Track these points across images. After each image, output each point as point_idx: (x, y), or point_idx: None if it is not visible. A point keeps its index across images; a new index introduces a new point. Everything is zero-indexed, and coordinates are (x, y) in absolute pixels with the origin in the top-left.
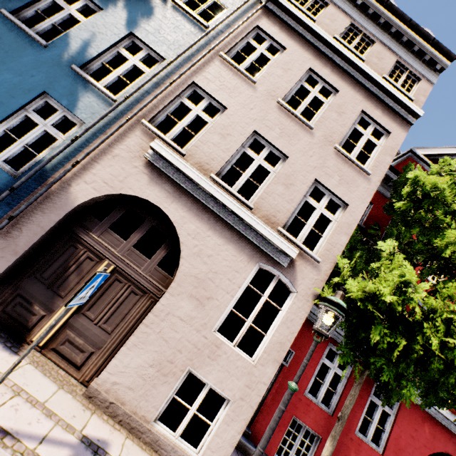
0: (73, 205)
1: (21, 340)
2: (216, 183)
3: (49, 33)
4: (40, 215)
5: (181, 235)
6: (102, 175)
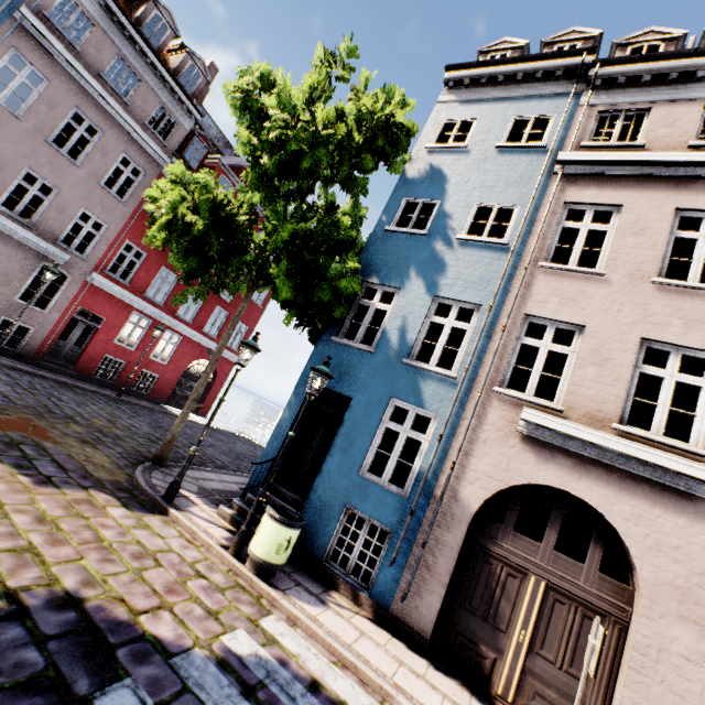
0: (469, 514)
1: (485, 693)
2: (625, 434)
3: (350, 324)
4: (445, 534)
5: (615, 523)
6: (482, 469)
